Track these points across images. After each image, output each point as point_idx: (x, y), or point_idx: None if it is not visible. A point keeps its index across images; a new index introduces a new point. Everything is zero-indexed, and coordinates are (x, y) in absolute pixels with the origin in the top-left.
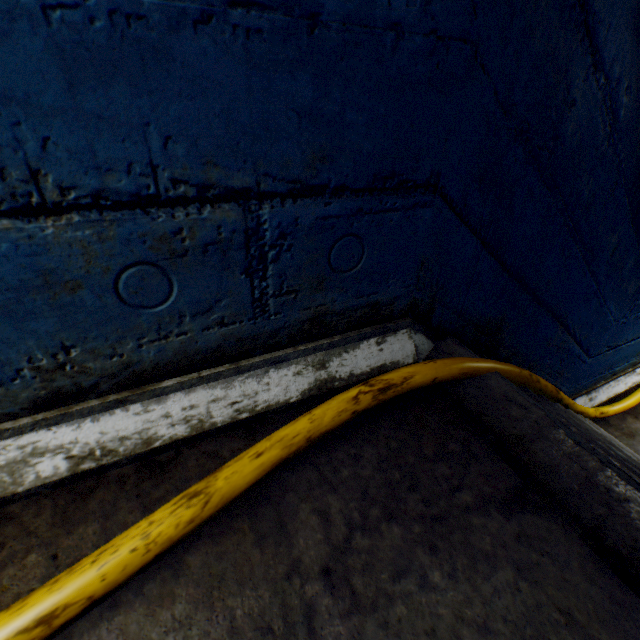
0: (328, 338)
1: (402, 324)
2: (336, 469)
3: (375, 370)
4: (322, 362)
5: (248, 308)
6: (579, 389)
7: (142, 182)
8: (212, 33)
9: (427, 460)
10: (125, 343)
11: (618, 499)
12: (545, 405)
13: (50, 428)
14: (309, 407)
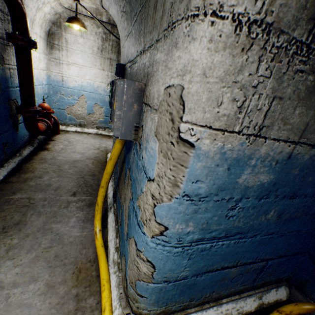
0: (262, 287)
1: (283, 284)
2: None
3: (274, 301)
4: (260, 296)
5: (251, 281)
6: None
7: (253, 260)
8: (282, 236)
9: None
10: (223, 290)
11: None
12: None
13: (196, 312)
14: (255, 313)
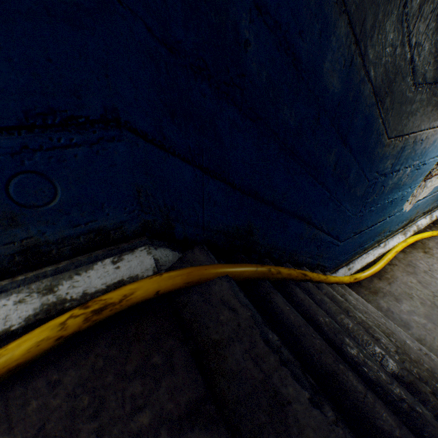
0: (55, 264)
1: (138, 243)
2: (26, 402)
3: (112, 286)
4: (50, 287)
5: None
6: (340, 263)
7: None
8: None
9: (125, 378)
10: None
11: (282, 403)
12: (276, 295)
13: None
14: None
